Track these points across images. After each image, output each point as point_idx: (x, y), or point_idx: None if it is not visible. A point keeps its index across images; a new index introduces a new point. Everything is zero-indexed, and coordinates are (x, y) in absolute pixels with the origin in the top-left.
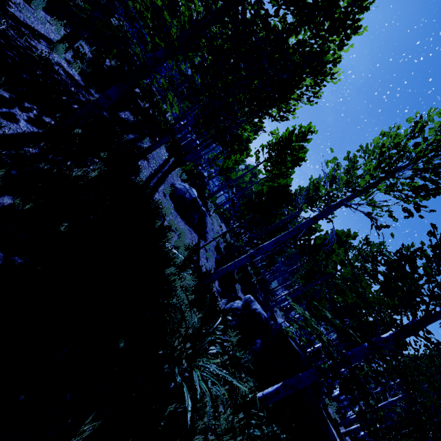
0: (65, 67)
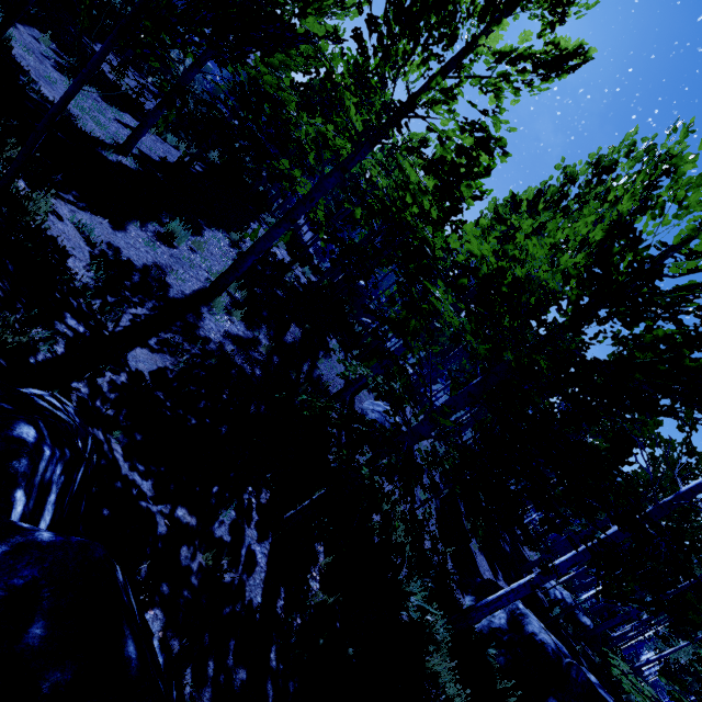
0: (230, 329)
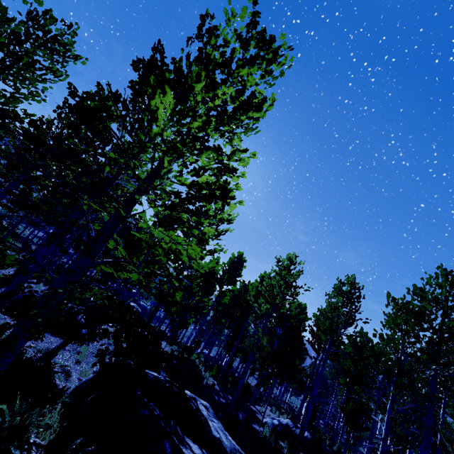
0: None
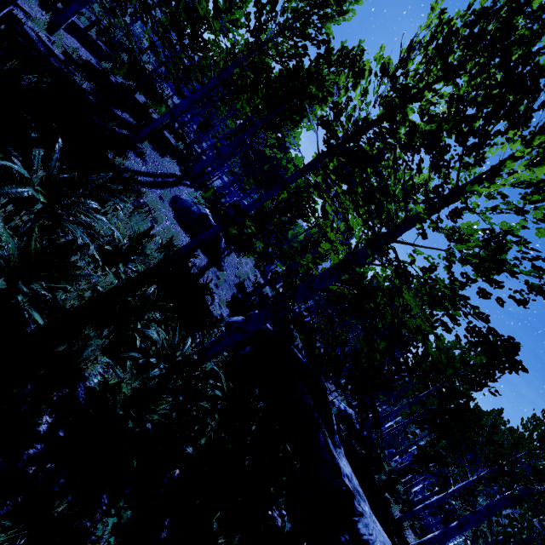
0: (43, 38)
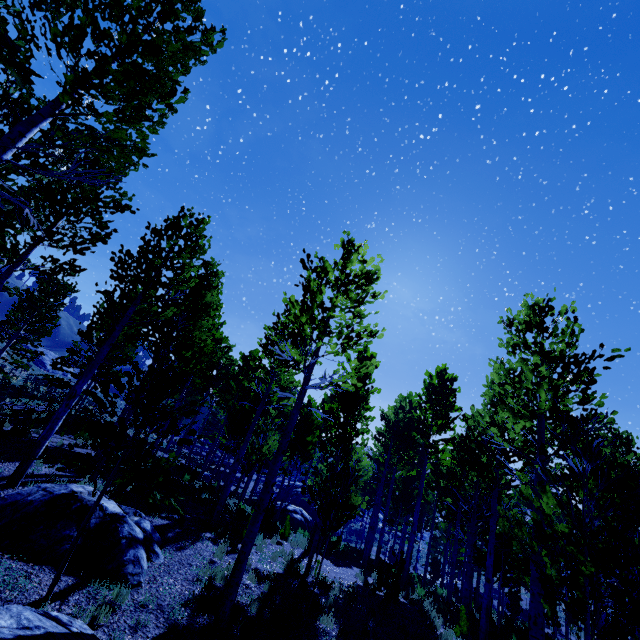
0: None
